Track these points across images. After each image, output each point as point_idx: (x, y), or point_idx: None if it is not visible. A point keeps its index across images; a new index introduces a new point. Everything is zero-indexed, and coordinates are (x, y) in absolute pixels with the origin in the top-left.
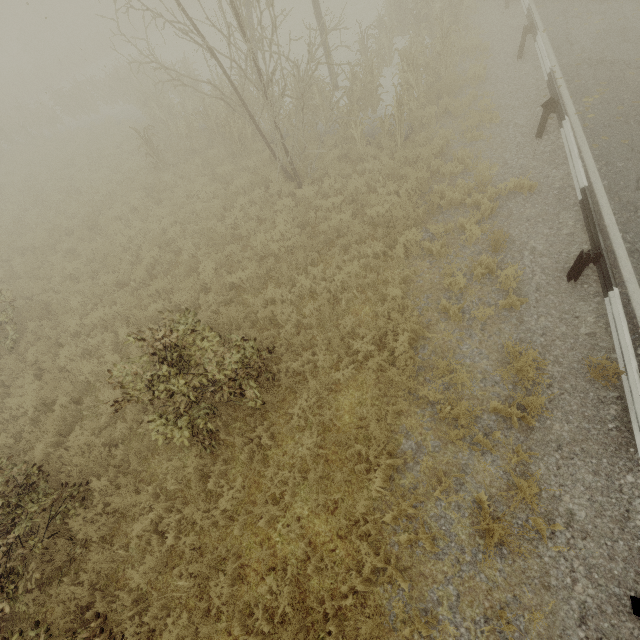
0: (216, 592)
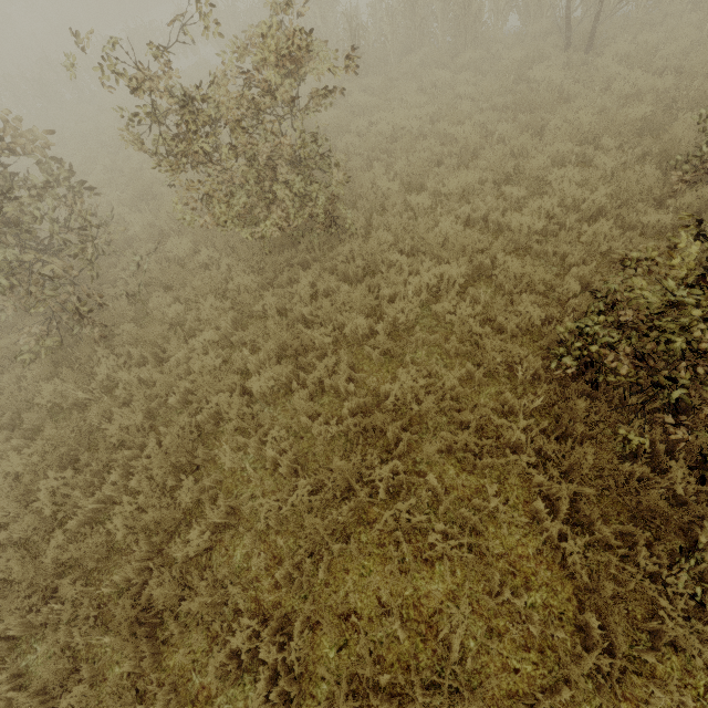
0: None
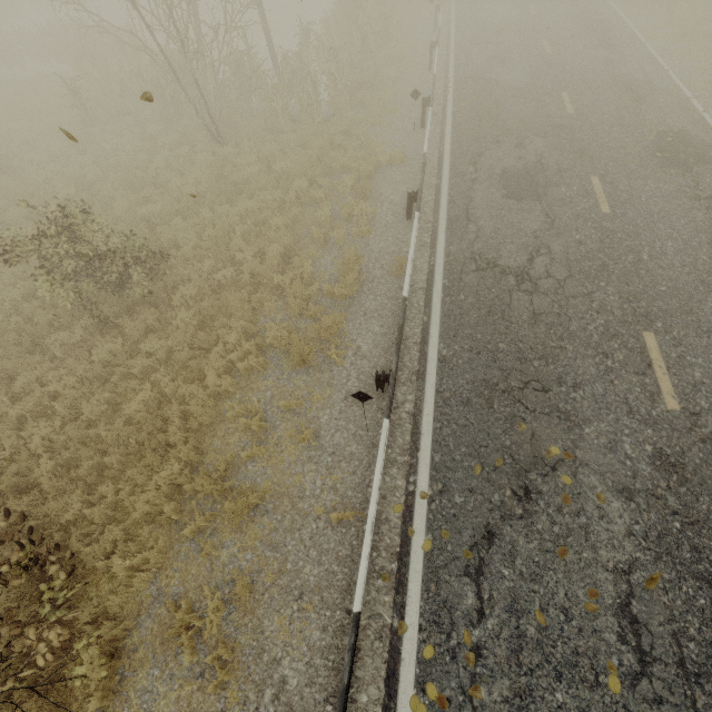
0: (87, 410)
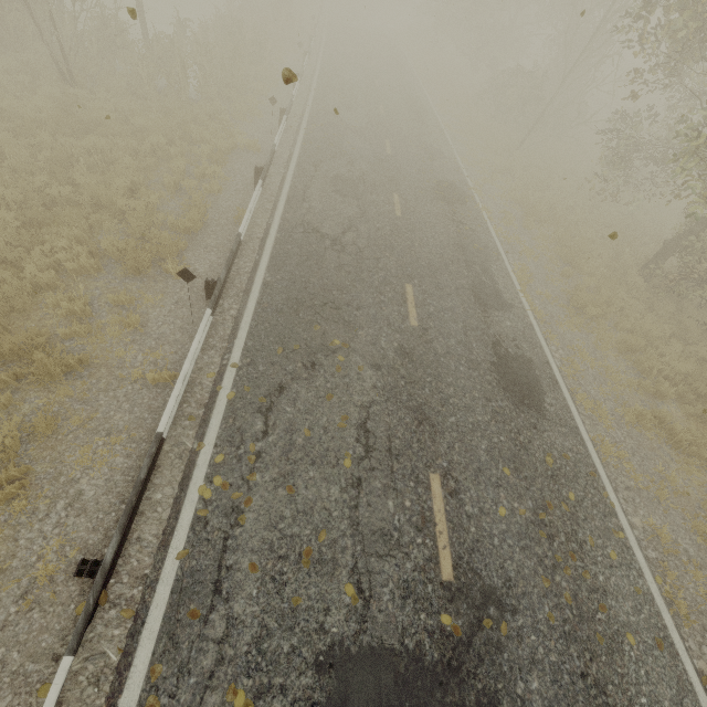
0: None
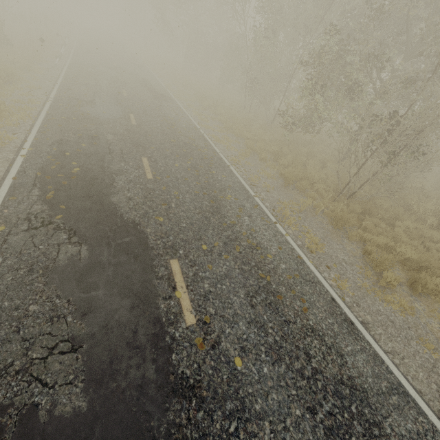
0: None
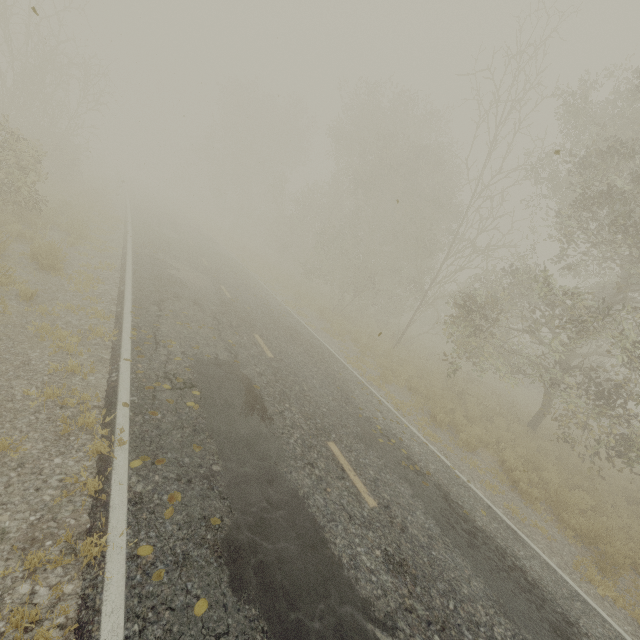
0: None
